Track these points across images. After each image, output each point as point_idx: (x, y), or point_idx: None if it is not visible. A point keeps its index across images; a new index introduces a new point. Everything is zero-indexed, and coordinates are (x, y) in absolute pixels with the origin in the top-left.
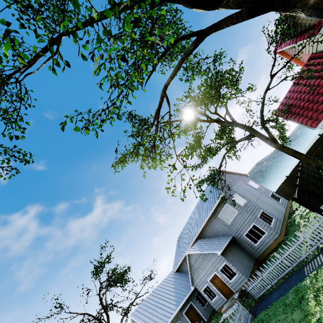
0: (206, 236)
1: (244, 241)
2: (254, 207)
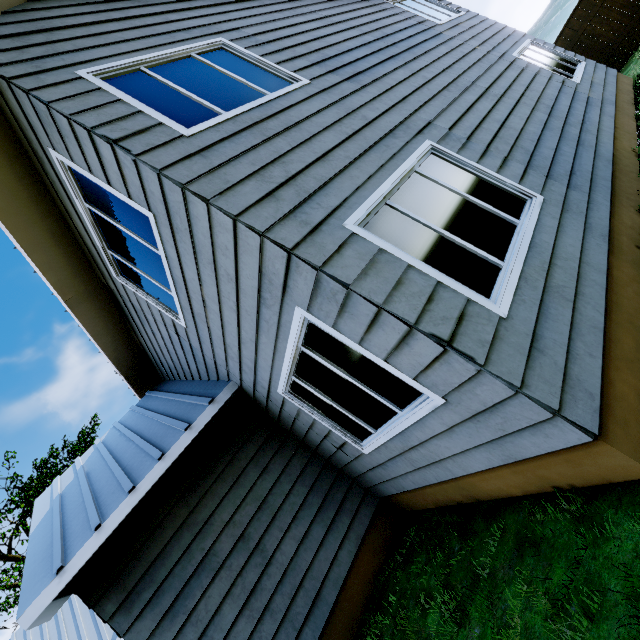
0: (169, 377)
1: (296, 420)
2: (357, 125)
